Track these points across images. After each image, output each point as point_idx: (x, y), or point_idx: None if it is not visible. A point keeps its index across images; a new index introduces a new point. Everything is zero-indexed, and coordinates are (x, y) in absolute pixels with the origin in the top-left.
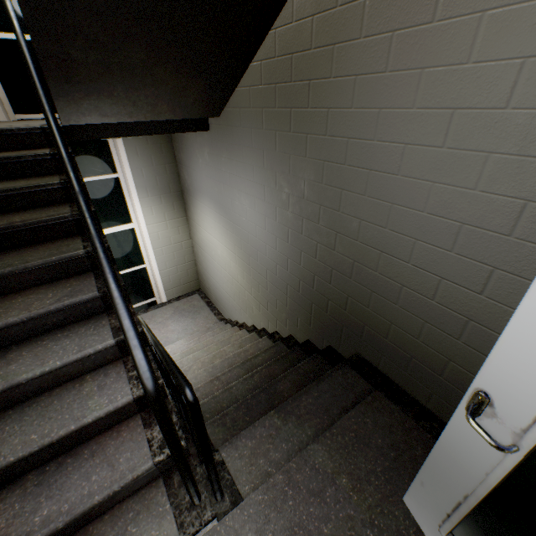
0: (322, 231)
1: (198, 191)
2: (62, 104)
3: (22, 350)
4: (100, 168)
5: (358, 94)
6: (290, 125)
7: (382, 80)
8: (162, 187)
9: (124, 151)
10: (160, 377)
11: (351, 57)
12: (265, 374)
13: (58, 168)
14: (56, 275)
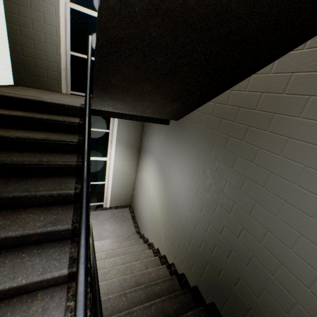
0: (231, 220)
1: (149, 152)
2: (96, 100)
3: (7, 257)
4: (101, 125)
5: (287, 149)
6: (225, 144)
7: (312, 149)
8: (130, 143)
9: (117, 120)
10: (88, 316)
11: (287, 125)
12: (159, 308)
13: (80, 131)
14: (51, 201)
